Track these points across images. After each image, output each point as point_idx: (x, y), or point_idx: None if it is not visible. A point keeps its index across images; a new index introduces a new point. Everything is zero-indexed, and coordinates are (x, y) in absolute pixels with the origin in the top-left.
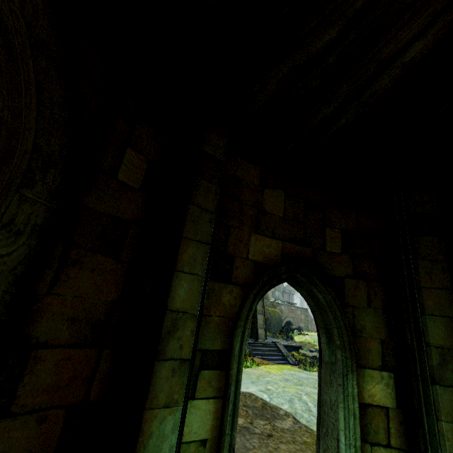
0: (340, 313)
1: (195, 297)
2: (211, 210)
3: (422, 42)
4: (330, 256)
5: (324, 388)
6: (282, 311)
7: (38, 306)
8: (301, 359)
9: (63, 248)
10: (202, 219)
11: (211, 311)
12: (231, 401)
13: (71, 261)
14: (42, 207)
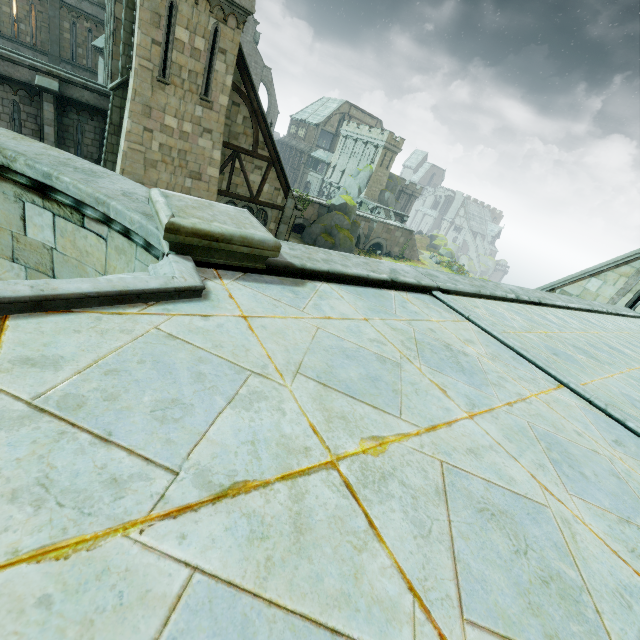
0: None
1: None
2: None
3: None
4: None
5: None
6: (372, 229)
7: None
8: None
9: None
10: None
11: None
12: None
13: None
14: None
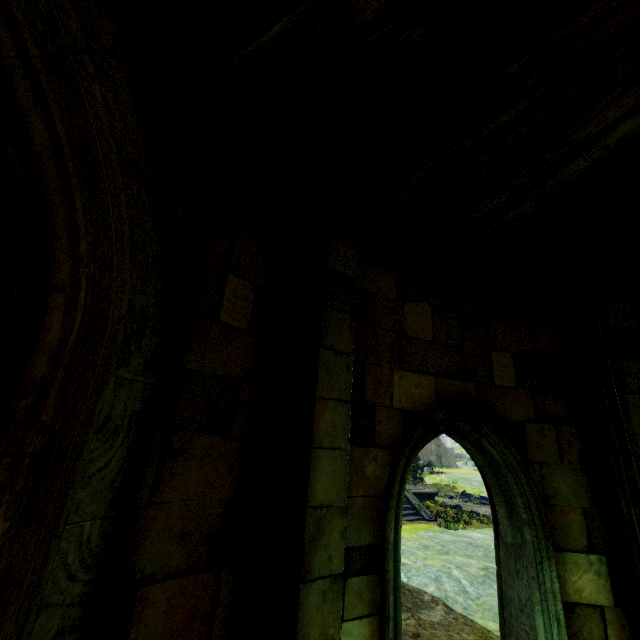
0: (523, 475)
1: (339, 482)
2: (347, 352)
3: (634, 120)
4: (501, 392)
5: (507, 580)
6: None
7: (139, 525)
8: (440, 512)
9: (163, 434)
10: (338, 367)
11: (353, 490)
12: (390, 618)
13: (174, 451)
14: (138, 387)
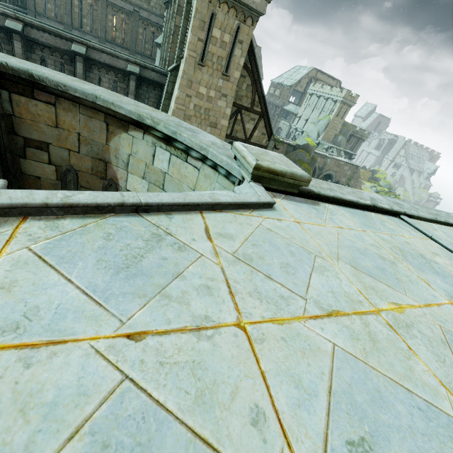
0: None
1: None
2: None
3: None
4: None
5: None
6: (325, 164)
7: None
8: None
9: None
10: None
11: None
12: None
13: None
14: None
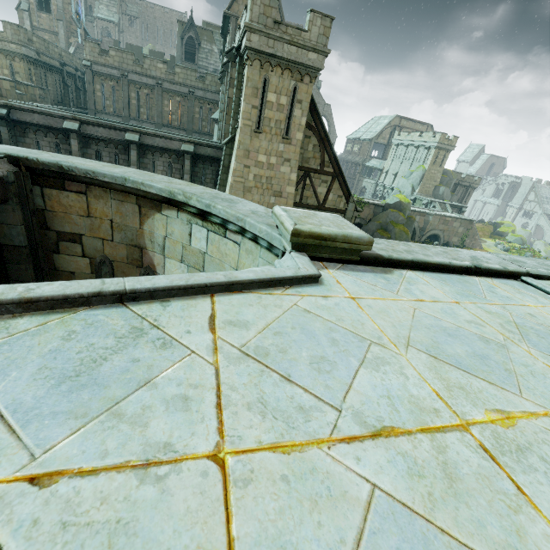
0: None
1: None
2: None
3: None
4: None
5: None
6: (427, 222)
7: None
8: None
9: None
10: None
11: None
12: None
13: None
14: None
